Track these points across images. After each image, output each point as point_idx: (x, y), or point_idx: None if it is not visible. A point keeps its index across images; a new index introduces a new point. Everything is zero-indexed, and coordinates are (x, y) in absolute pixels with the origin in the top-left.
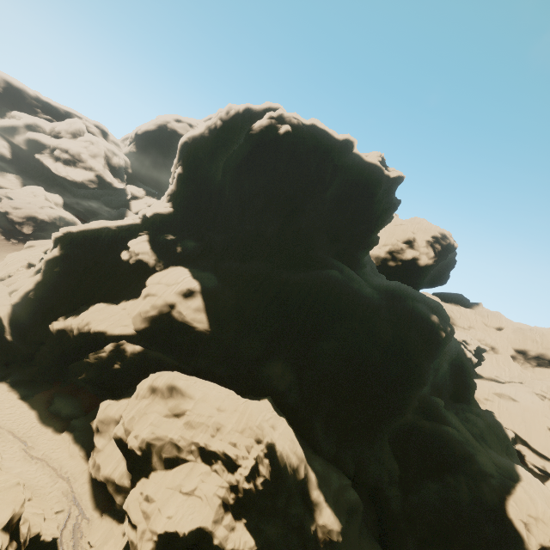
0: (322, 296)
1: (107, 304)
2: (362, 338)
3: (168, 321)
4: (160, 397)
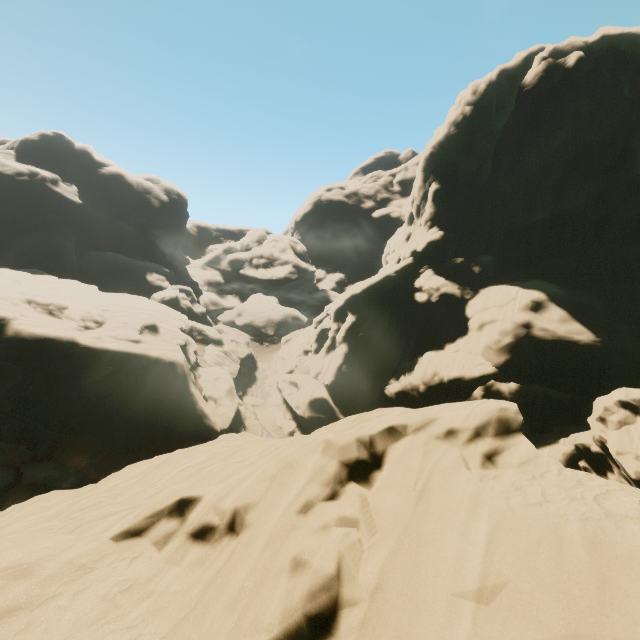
0: None
1: (435, 351)
2: None
3: (531, 345)
4: None
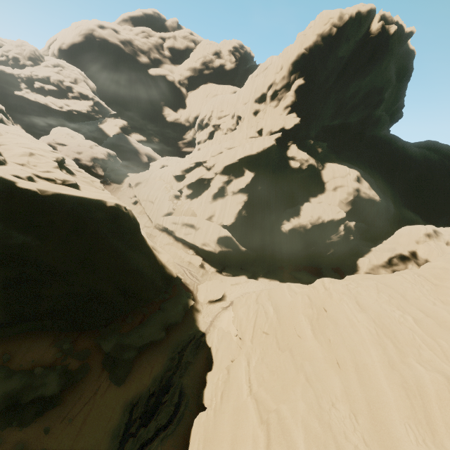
0: (407, 161)
1: (309, 202)
2: (447, 180)
3: (359, 201)
4: (435, 238)
